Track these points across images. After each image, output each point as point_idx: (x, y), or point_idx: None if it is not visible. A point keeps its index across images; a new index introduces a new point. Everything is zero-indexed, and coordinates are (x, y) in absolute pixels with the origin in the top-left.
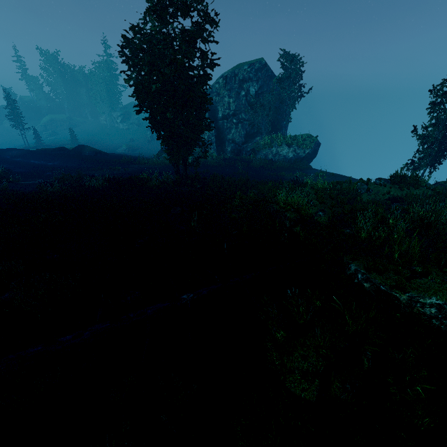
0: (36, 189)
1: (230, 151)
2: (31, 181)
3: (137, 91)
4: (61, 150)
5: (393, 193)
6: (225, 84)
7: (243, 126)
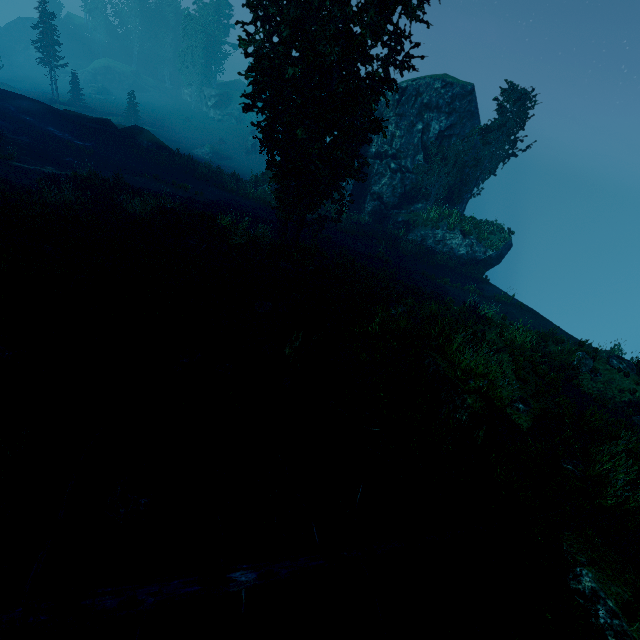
0: (35, 184)
1: (370, 212)
2: (34, 166)
3: (257, 68)
4: (103, 124)
5: (639, 395)
6: (397, 101)
7: (403, 180)
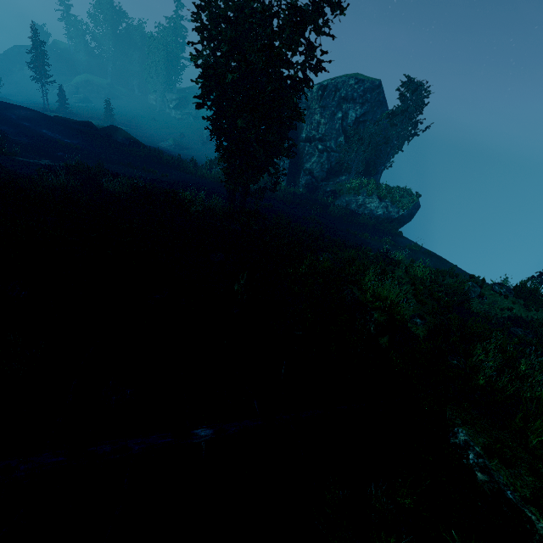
0: (35, 173)
1: (304, 185)
2: (33, 160)
3: (204, 76)
4: (86, 126)
5: (516, 312)
6: (320, 96)
7: (329, 158)
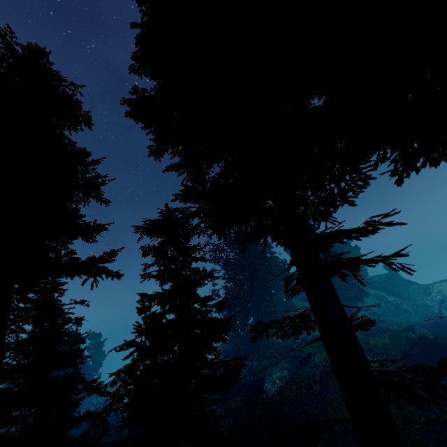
0: None
1: None
2: None
3: None
4: None
5: None
6: None
7: None
